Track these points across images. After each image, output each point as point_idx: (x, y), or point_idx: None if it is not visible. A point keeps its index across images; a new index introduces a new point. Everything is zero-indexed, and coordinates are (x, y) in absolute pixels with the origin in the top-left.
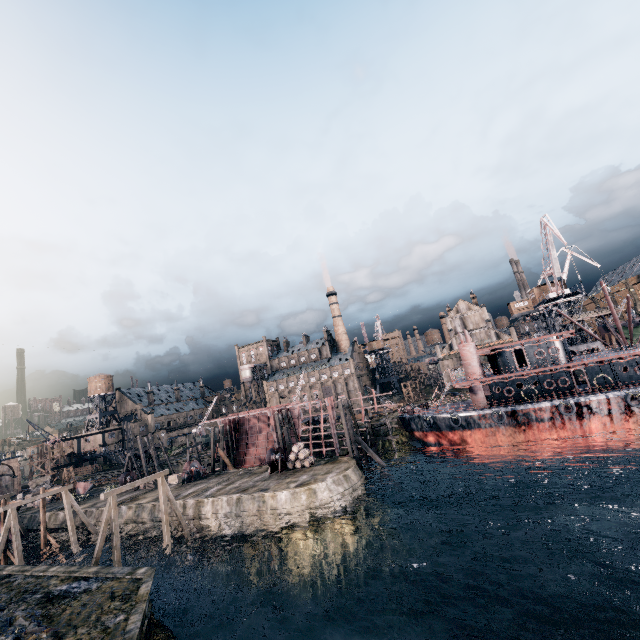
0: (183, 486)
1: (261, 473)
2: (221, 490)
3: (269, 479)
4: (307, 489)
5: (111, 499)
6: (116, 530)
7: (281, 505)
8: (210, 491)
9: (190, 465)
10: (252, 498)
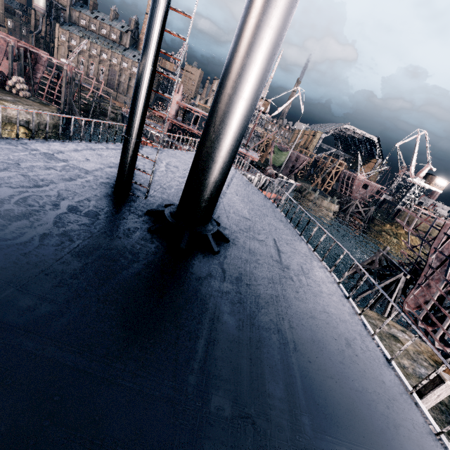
0: None
1: None
2: None
3: None
4: None
5: None
6: None
7: None
8: None
9: None
10: None
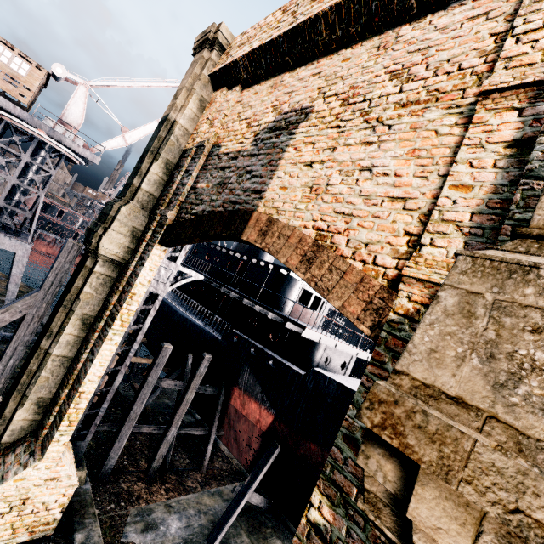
0: None
1: None
2: None
3: None
4: None
5: None
6: None
7: None
8: None
9: None
10: None
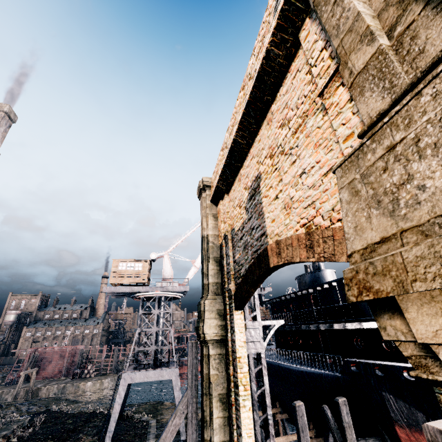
0: (8, 386)
1: (64, 380)
2: (47, 385)
3: (74, 380)
4: (100, 381)
5: (24, 375)
6: (20, 390)
7: (87, 388)
8: (39, 385)
9: (13, 374)
10: (72, 385)
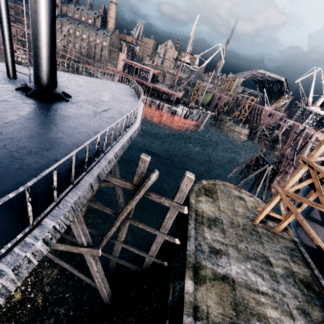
0: None
1: (0, 54)
2: None
3: None
4: None
5: None
6: None
7: None
8: None
9: None
10: None
